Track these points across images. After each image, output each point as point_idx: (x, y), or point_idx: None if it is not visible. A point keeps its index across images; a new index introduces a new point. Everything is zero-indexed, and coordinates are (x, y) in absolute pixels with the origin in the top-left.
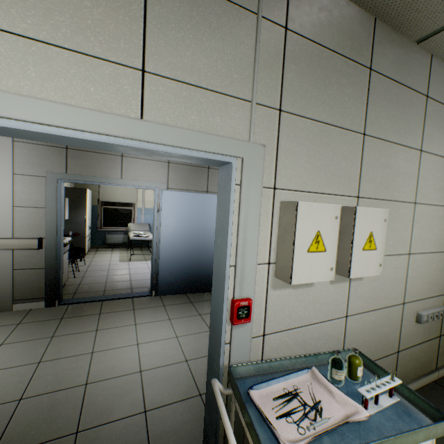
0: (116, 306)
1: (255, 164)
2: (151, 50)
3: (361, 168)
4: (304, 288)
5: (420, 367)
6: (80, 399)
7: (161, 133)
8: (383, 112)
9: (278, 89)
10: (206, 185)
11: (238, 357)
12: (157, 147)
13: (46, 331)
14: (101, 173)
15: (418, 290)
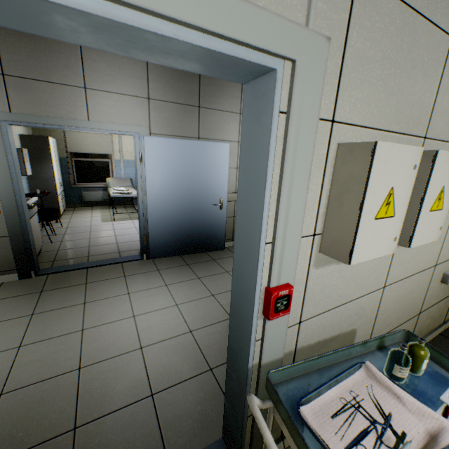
0: (104, 274)
1: (312, 75)
2: None
3: (436, 94)
4: None
5: (432, 323)
6: (74, 388)
7: None
8: None
9: None
10: (197, 130)
11: (270, 353)
12: (140, 19)
13: (24, 308)
14: (60, 112)
15: None
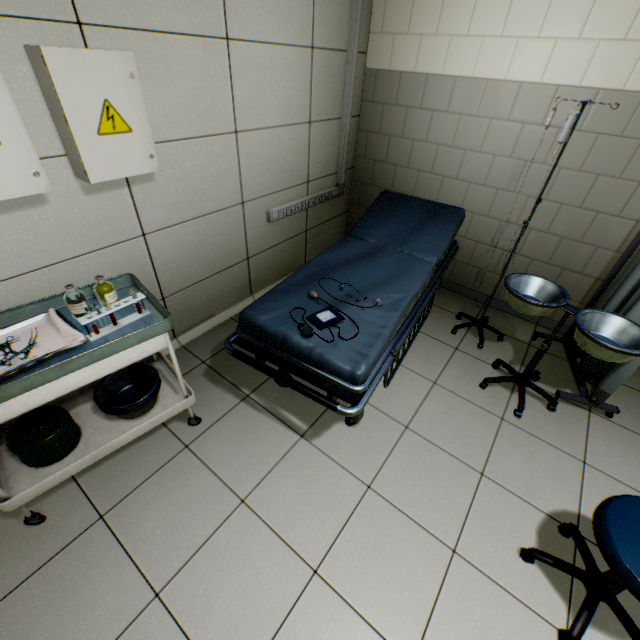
0: None
1: None
2: None
3: None
4: (29, 211)
5: (284, 267)
6: None
7: None
8: None
9: None
10: None
11: None
12: None
13: None
14: None
15: (265, 183)
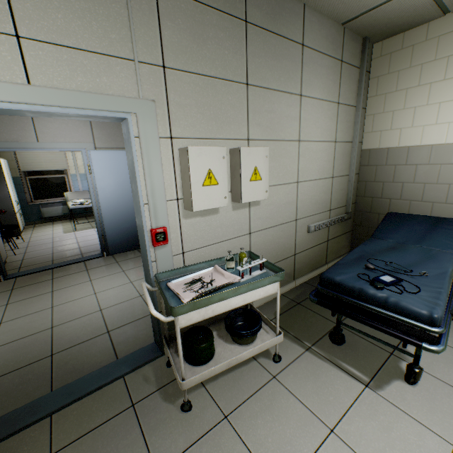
0: (69, 271)
1: (149, 118)
2: (20, 14)
3: (248, 115)
4: (211, 216)
5: (313, 263)
6: (49, 337)
7: (52, 96)
8: (263, 62)
9: (158, 46)
10: None
11: (164, 270)
12: (52, 109)
13: None
14: (11, 137)
15: (308, 209)
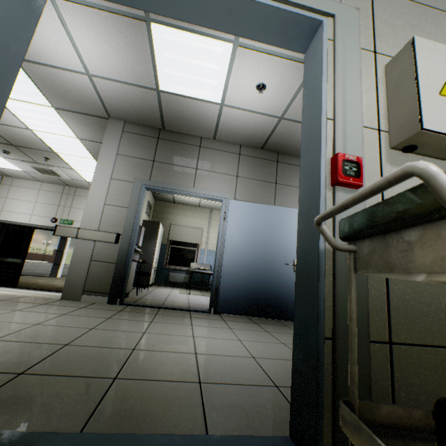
0: (173, 313)
1: (349, 23)
2: None
3: None
4: None
5: None
6: (125, 357)
7: None
8: None
9: None
10: (273, 199)
11: None
12: None
13: (104, 314)
14: (177, 182)
15: None
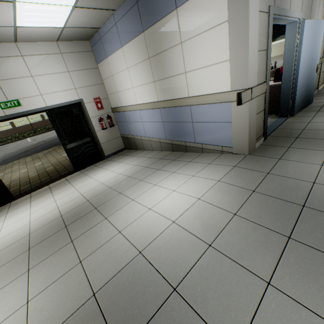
0: (295, 126)
1: None
2: None
3: None
4: None
5: None
6: None
7: None
8: None
9: None
10: (310, 13)
11: None
12: None
13: (318, 141)
14: (284, 4)
15: None
